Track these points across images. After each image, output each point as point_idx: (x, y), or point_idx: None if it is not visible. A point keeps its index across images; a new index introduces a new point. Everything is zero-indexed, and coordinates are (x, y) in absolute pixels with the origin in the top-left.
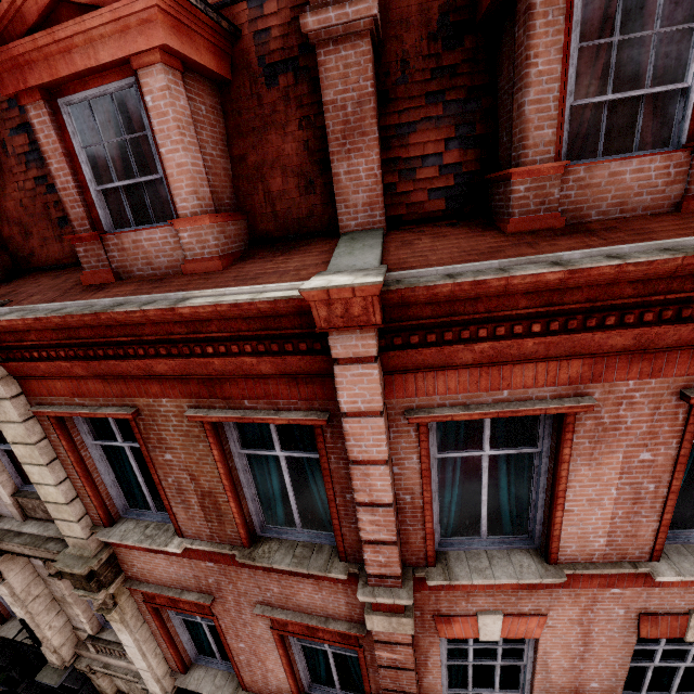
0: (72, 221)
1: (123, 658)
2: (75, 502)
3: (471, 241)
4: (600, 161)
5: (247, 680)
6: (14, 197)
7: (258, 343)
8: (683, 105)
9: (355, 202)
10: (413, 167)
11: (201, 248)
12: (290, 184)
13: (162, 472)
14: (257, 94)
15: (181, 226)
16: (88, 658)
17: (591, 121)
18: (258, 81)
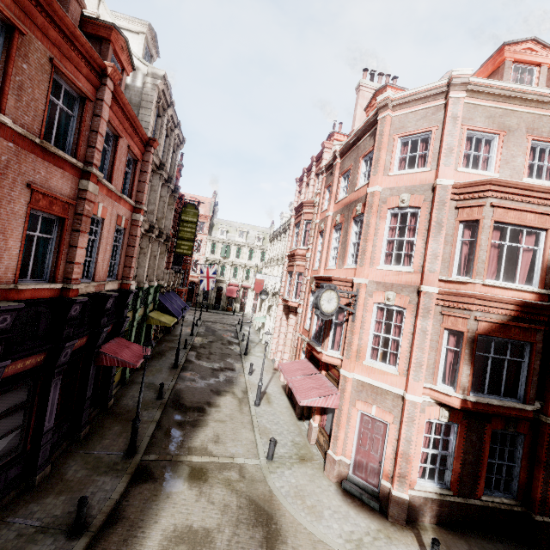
0: None
1: None
2: None
3: None
4: None
5: None
6: None
7: (85, 62)
8: None
9: None
10: None
11: None
12: None
13: (16, 71)
14: None
15: None
16: None
17: None
18: None
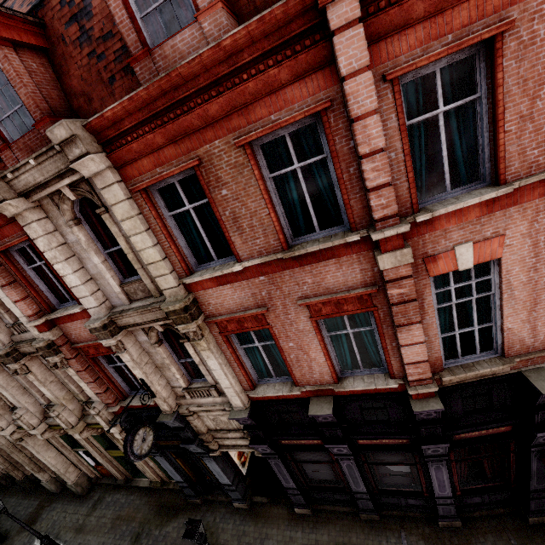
0: (129, 48)
1: (209, 396)
2: (166, 260)
3: None
4: None
5: (298, 376)
6: (76, 76)
7: (276, 56)
8: None
9: None
10: None
11: (218, 31)
12: None
13: (221, 208)
14: None
15: (203, 17)
16: (186, 405)
17: None
18: None
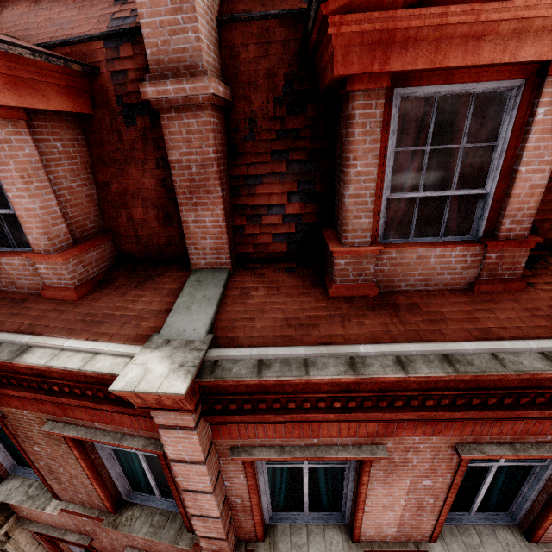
0: None
1: None
2: None
3: (297, 302)
4: (409, 247)
5: None
6: None
7: (98, 390)
8: (482, 206)
9: (203, 245)
10: (260, 214)
11: (57, 279)
12: (150, 215)
13: (33, 457)
14: (117, 130)
15: (36, 259)
16: None
17: (408, 204)
18: (118, 118)
